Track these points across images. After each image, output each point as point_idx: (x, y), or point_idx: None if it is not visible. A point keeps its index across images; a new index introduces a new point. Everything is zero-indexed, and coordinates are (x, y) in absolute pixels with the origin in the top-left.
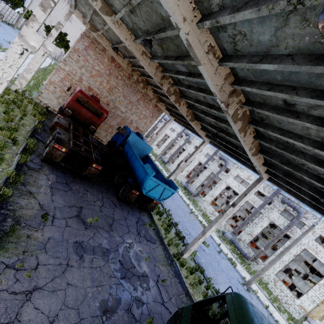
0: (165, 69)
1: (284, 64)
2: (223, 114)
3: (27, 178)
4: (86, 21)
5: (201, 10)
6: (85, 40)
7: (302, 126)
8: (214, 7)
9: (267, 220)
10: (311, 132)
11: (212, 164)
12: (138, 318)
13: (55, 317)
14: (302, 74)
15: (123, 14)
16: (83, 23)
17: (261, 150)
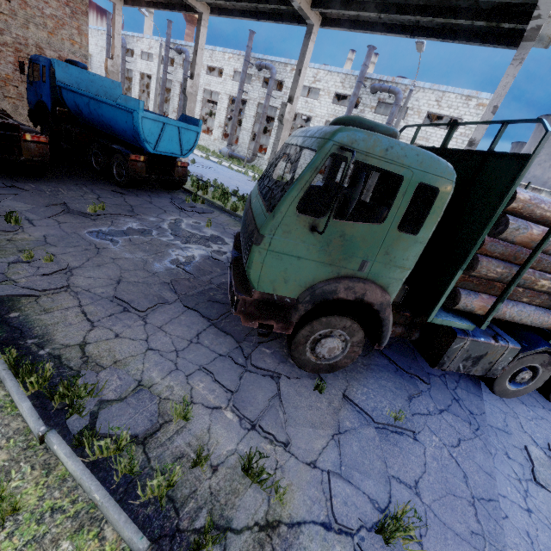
0: None
1: None
2: None
3: None
4: None
5: None
6: None
7: None
8: None
9: None
10: None
11: (252, 89)
12: (226, 261)
13: (120, 278)
14: None
15: None
16: None
17: None
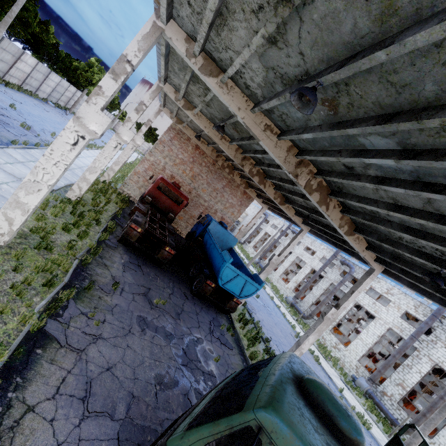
0: (245, 150)
1: (315, 132)
2: None
3: (104, 253)
4: (173, 116)
5: (253, 101)
6: (171, 132)
7: (372, 189)
8: (260, 98)
9: (428, 361)
10: (381, 194)
11: (331, 272)
12: None
13: (114, 365)
14: (338, 139)
15: (201, 108)
16: (170, 117)
17: (356, 228)
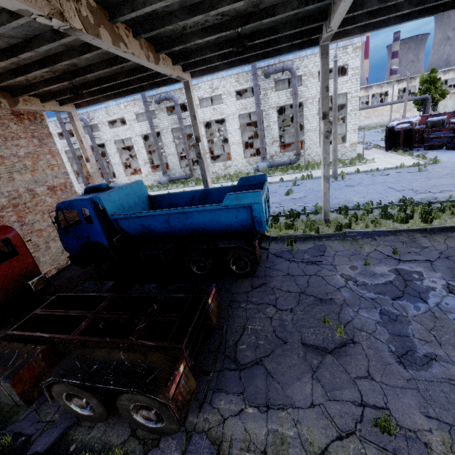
0: None
1: None
2: None
3: None
4: None
5: None
6: None
7: None
8: None
9: (273, 111)
10: None
11: (160, 121)
12: None
13: None
14: None
15: None
16: None
17: None
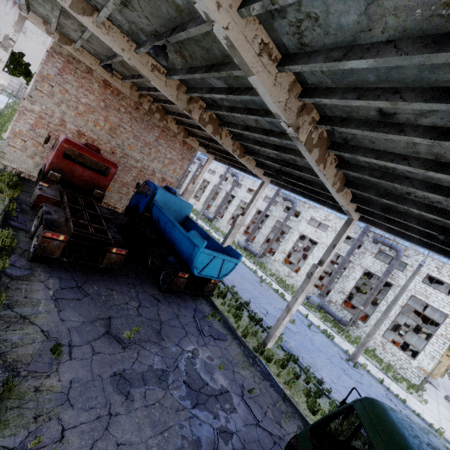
0: (191, 87)
1: (384, 57)
2: (287, 142)
3: (12, 296)
4: (51, 29)
5: None
6: (57, 60)
7: (407, 142)
8: None
9: (360, 269)
10: (419, 149)
11: (275, 210)
12: None
13: None
14: (408, 68)
15: (112, 9)
16: (47, 32)
17: (347, 182)
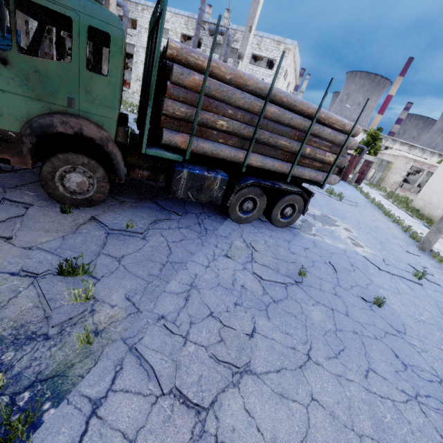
0: None
1: None
2: None
3: None
4: None
5: None
6: None
7: None
8: None
9: None
10: None
11: None
12: None
13: None
14: None
15: None
16: None
17: None
